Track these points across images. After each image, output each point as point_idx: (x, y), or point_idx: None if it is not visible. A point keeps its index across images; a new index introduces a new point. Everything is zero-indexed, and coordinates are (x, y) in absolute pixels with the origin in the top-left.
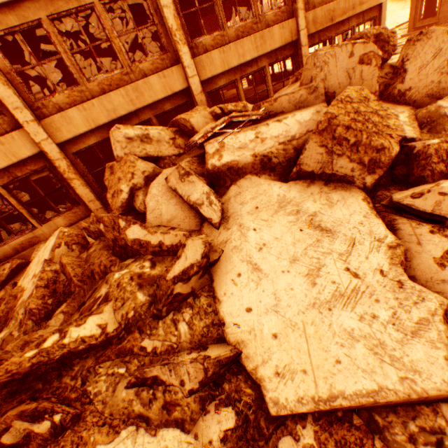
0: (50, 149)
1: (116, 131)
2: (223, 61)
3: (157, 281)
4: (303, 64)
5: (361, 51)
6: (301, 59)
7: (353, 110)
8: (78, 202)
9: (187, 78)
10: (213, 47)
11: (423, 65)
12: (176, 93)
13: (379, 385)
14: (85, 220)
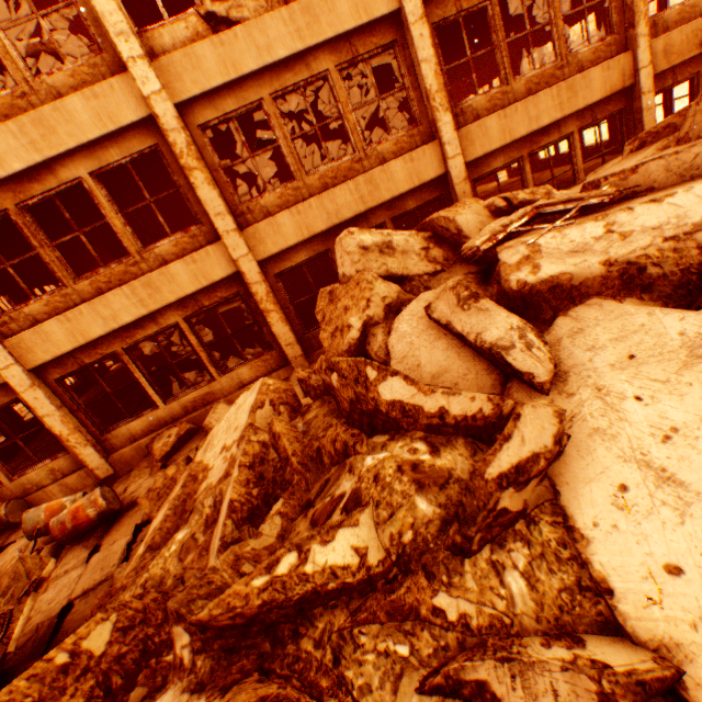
0: (248, 268)
1: (347, 238)
2: (503, 131)
3: (467, 478)
4: (643, 122)
5: None
6: (639, 115)
7: None
8: (271, 346)
9: (446, 159)
10: (488, 111)
11: None
12: (425, 183)
13: None
14: (276, 373)
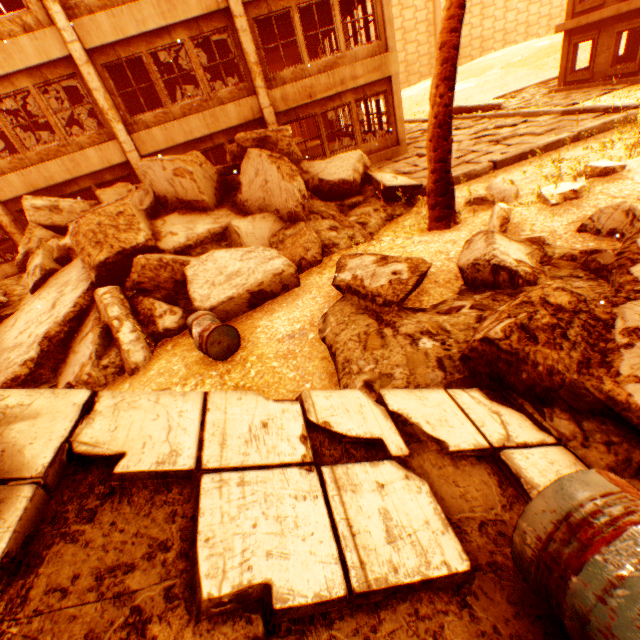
0: None
1: (26, 201)
2: (167, 138)
3: None
4: None
5: (172, 166)
6: None
7: (99, 222)
8: None
9: (126, 152)
10: (156, 124)
11: (252, 181)
12: (118, 165)
13: None
14: None
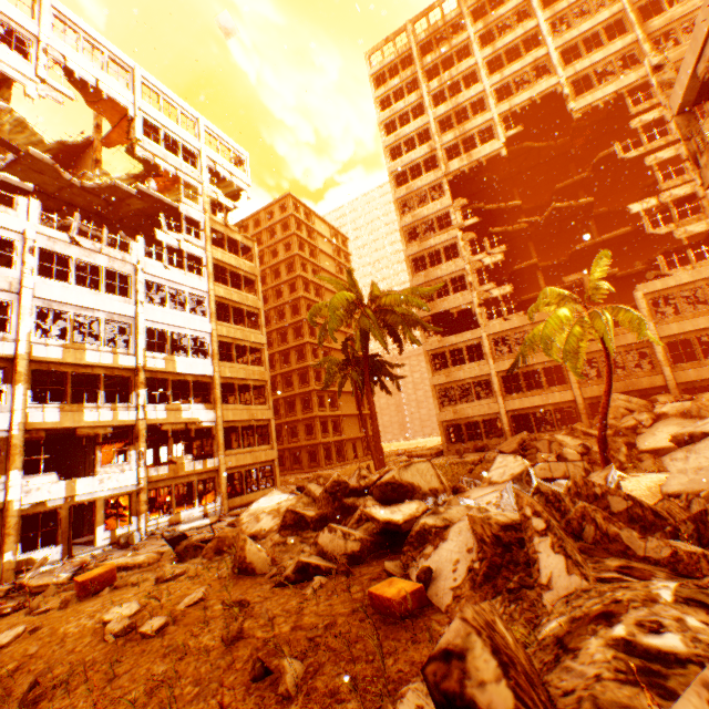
0: (578, 399)
1: (613, 396)
2: (696, 375)
3: (616, 426)
4: None
5: None
6: None
7: None
8: None
9: (665, 380)
10: (689, 368)
11: None
12: (656, 386)
13: (668, 445)
14: None
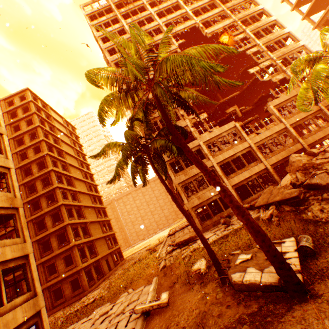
0: (268, 166)
1: (292, 155)
2: (312, 139)
3: None
4: None
5: None
6: None
7: None
8: (274, 182)
9: (302, 145)
10: (307, 137)
11: None
12: (299, 149)
13: None
14: None
